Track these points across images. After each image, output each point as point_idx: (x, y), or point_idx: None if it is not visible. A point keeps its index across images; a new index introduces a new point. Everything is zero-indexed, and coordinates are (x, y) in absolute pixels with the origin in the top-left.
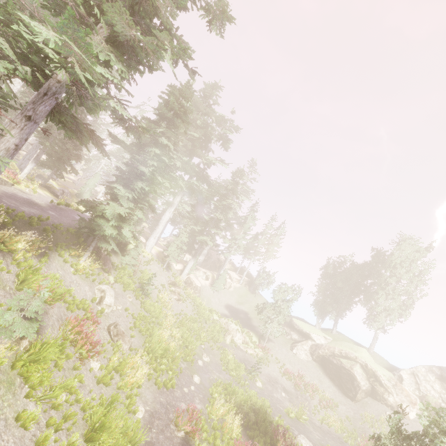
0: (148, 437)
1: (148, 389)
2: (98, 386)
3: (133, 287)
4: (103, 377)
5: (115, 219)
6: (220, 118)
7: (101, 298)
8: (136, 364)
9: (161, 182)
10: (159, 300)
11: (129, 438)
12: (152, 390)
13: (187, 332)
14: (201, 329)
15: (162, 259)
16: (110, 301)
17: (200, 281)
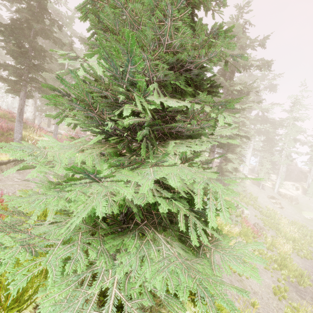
0: (310, 278)
1: (295, 257)
2: (268, 250)
3: (250, 203)
4: (268, 247)
5: (233, 170)
6: (262, 76)
7: (242, 211)
8: (280, 243)
9: (245, 141)
10: (268, 209)
11: (300, 274)
12: (297, 258)
13: (301, 229)
14: (312, 227)
15: (256, 182)
16: (247, 212)
17: (291, 192)
